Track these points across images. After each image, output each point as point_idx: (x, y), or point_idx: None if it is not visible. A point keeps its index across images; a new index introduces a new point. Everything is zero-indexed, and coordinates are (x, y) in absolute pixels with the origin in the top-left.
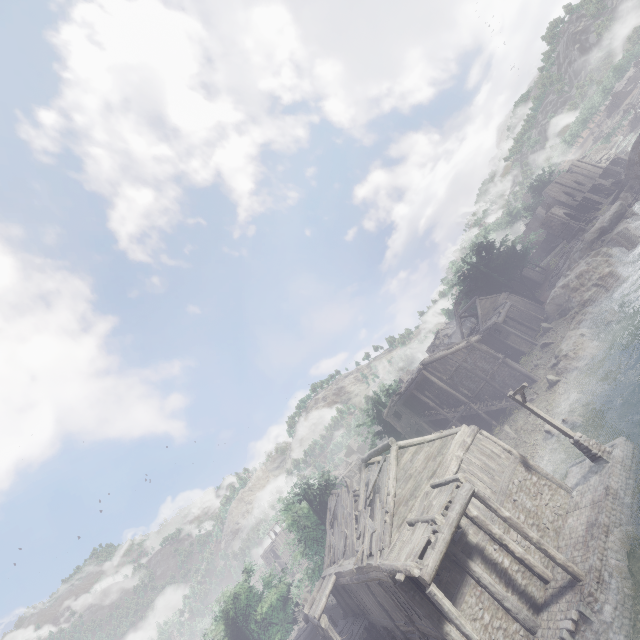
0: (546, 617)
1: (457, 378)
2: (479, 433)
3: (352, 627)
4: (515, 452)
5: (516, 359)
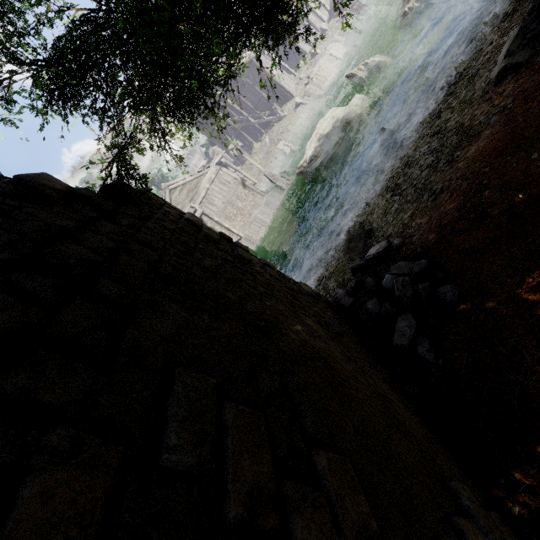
0: None
1: (243, 92)
2: (221, 170)
3: None
4: (239, 179)
5: (301, 57)
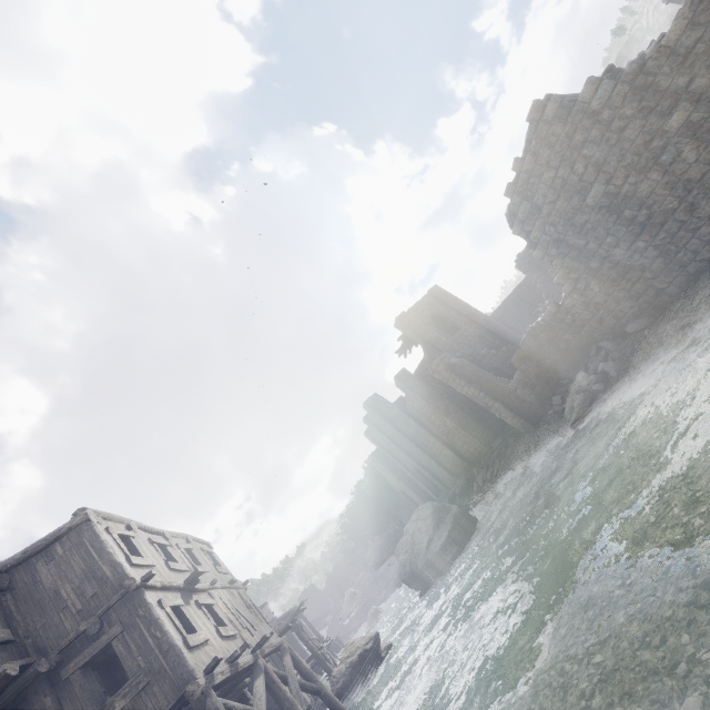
0: None
1: None
2: None
3: None
4: None
5: None
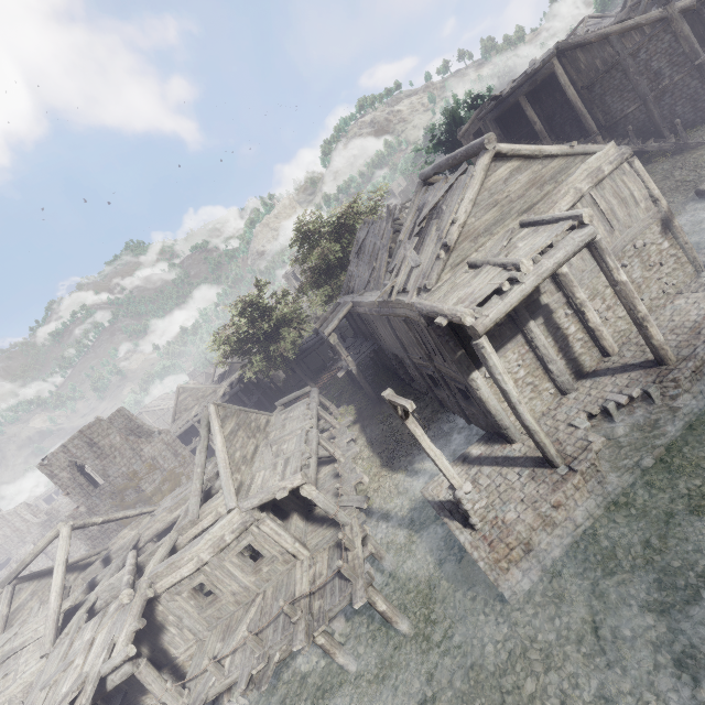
0: (589, 385)
1: (600, 88)
2: (628, 162)
3: (360, 347)
4: (664, 203)
5: None
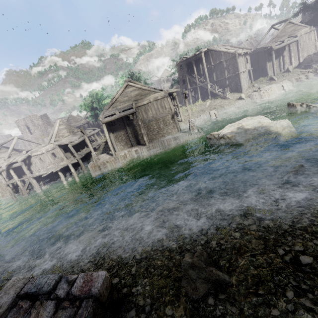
0: (137, 146)
1: (216, 68)
2: (166, 98)
3: None
4: (173, 111)
5: (263, 76)
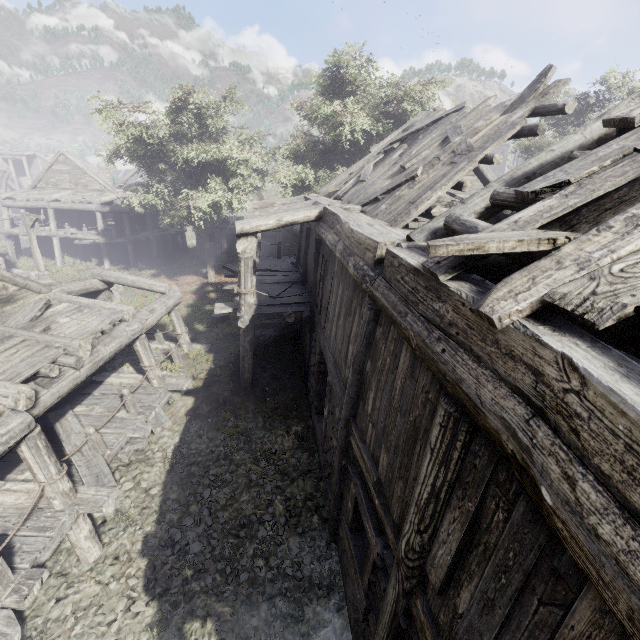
0: None
1: None
2: None
3: (286, 287)
4: None
5: None
